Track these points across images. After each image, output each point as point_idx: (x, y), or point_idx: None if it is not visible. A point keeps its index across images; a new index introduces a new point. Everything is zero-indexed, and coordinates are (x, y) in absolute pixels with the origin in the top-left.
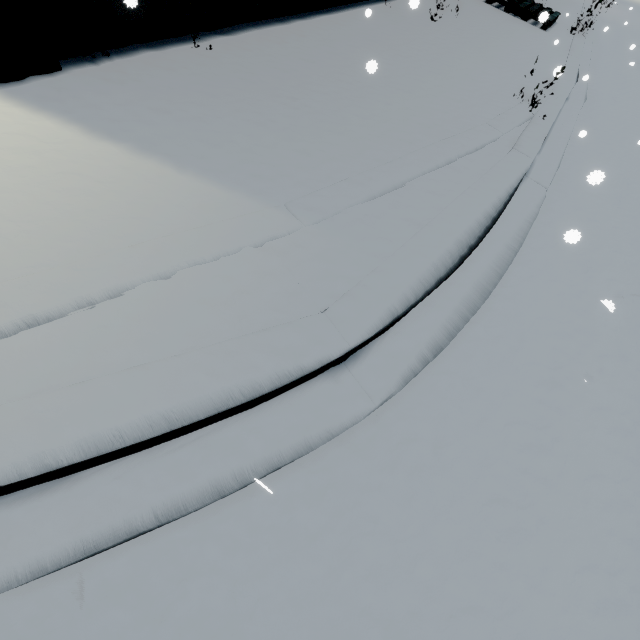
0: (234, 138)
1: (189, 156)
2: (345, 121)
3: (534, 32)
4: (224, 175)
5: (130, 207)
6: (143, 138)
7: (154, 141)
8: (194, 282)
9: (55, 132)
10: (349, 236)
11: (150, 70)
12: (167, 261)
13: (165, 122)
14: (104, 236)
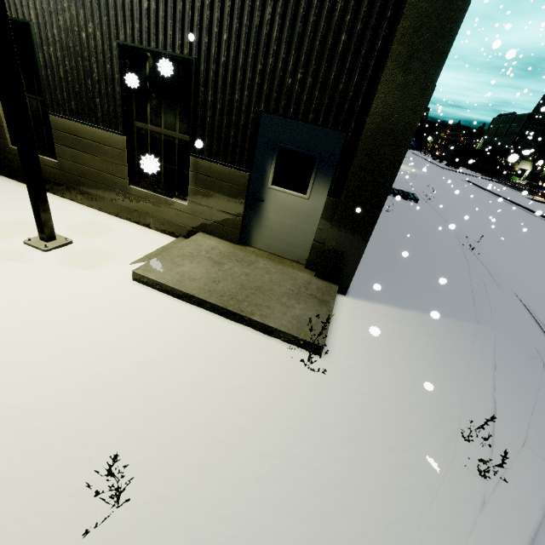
0: (427, 295)
1: (429, 308)
2: (437, 276)
3: (416, 205)
4: (447, 314)
5: (447, 336)
6: (409, 304)
7: (413, 304)
8: (503, 362)
9: (388, 310)
10: (508, 329)
11: (365, 270)
12: (489, 355)
13: (403, 294)
14: (460, 350)
